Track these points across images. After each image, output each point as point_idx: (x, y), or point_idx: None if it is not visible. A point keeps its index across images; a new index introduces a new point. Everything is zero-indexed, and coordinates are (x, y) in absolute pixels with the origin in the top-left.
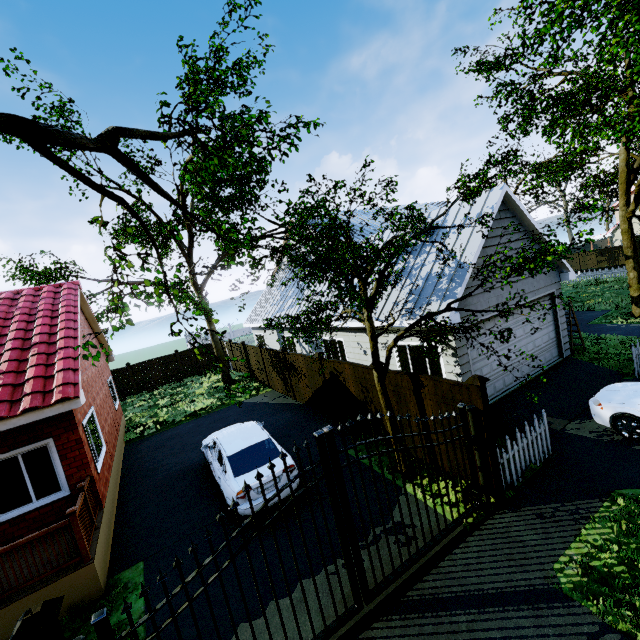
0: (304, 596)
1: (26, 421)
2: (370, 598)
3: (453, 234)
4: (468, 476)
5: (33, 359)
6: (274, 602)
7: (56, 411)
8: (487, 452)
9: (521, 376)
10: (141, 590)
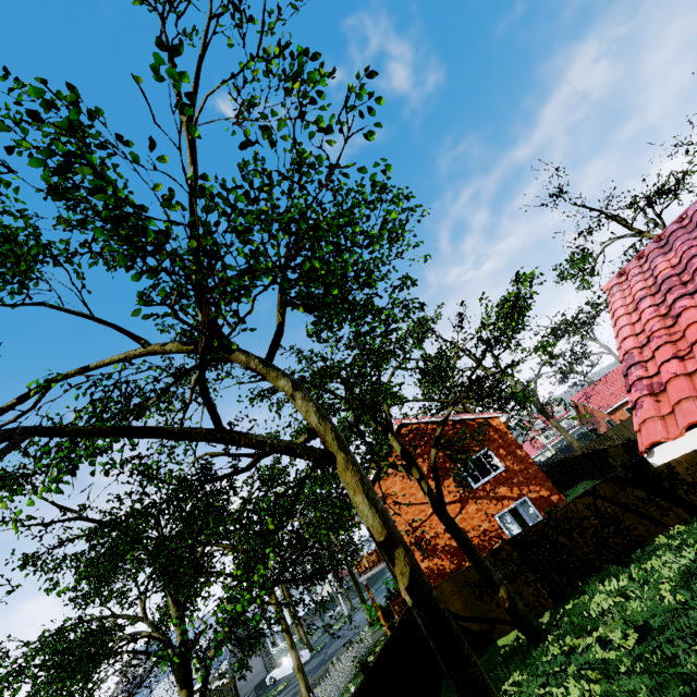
0: None
1: None
2: None
3: None
4: None
5: None
6: None
7: None
8: (238, 696)
9: (254, 685)
10: None
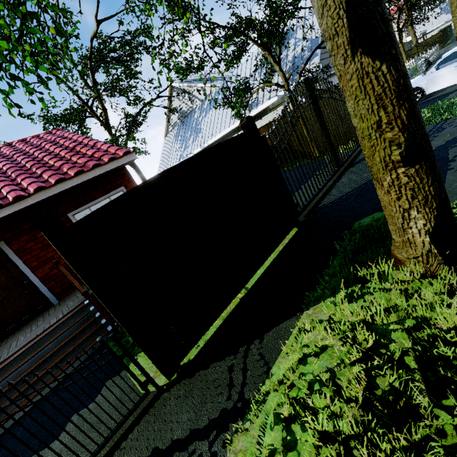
0: (320, 156)
1: (112, 167)
2: (341, 165)
3: (300, 30)
4: (353, 137)
5: (84, 148)
6: (295, 193)
7: (125, 161)
8: None
9: None
10: (270, 129)
